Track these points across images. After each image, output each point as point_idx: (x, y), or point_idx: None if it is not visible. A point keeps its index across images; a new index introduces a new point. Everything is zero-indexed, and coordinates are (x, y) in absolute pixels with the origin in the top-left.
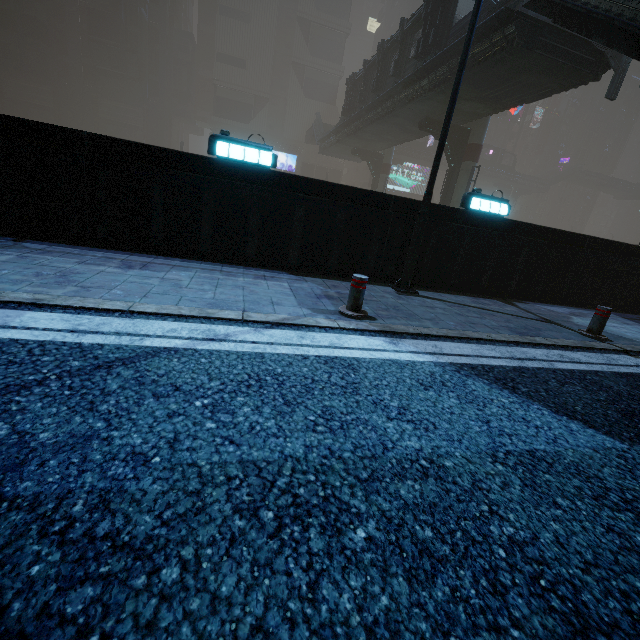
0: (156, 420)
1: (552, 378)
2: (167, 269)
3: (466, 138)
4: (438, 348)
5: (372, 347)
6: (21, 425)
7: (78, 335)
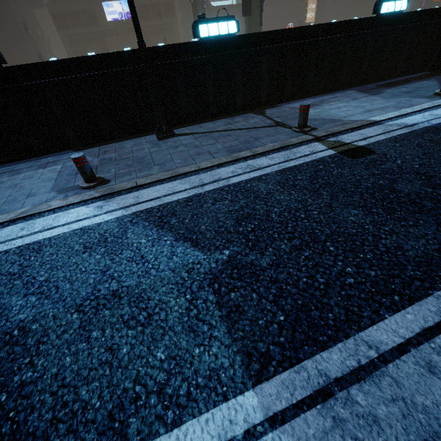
0: None
1: (212, 199)
2: None
3: None
4: (137, 198)
5: (77, 219)
6: None
7: None
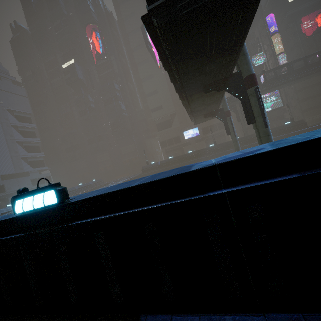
0: None
1: None
2: None
3: (240, 77)
4: None
5: None
6: None
7: None
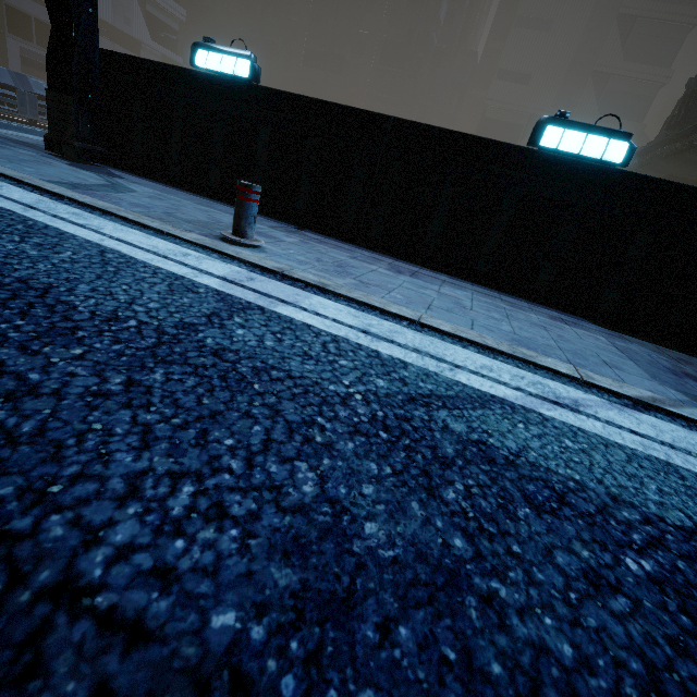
0: (568, 583)
1: None
2: (438, 283)
3: None
4: None
5: None
6: (332, 482)
7: (372, 339)
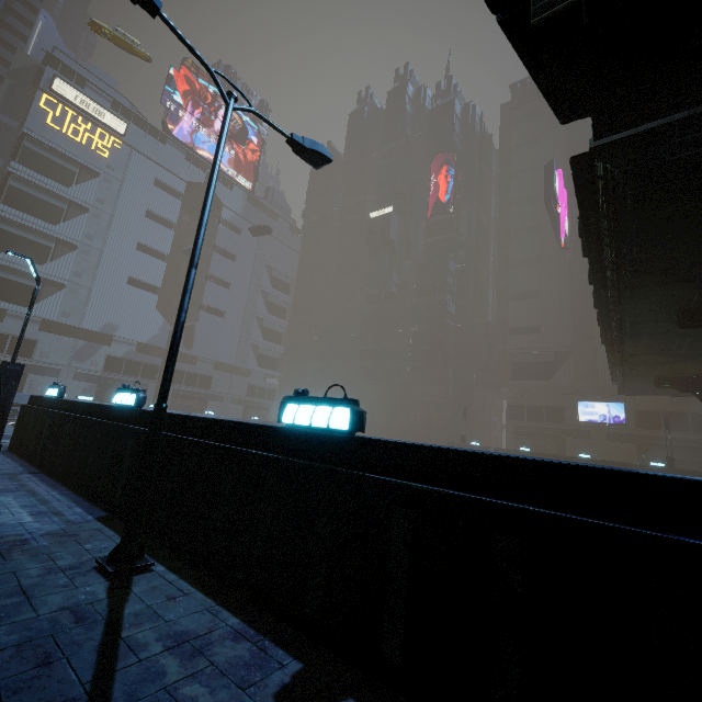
0: None
1: None
2: (11, 495)
3: None
4: None
5: None
6: None
7: None
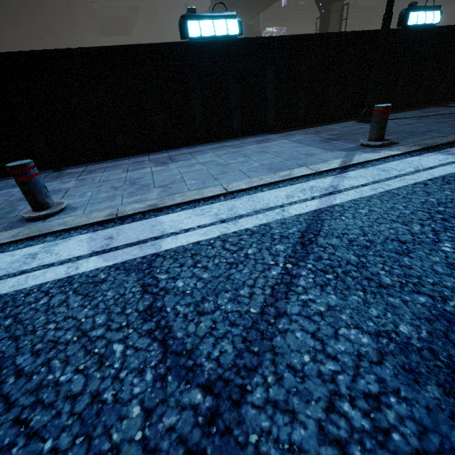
0: (454, 277)
1: None
2: (190, 156)
3: None
4: None
5: (446, 161)
6: (363, 325)
7: (233, 223)
